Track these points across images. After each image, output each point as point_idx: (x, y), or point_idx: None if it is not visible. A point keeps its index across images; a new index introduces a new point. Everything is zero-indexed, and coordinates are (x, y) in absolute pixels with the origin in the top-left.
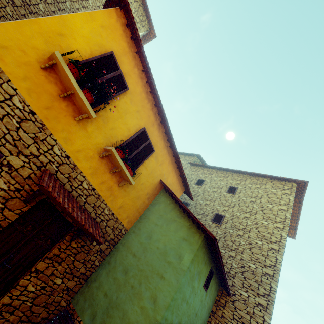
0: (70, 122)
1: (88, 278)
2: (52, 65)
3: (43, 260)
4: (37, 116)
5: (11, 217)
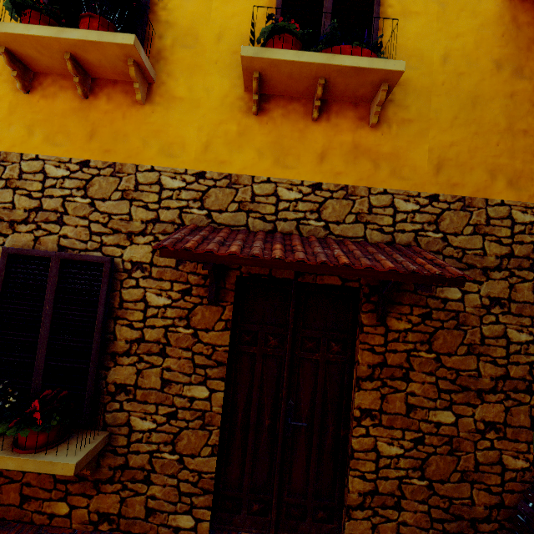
0: (140, 117)
1: (531, 381)
2: (22, 65)
3: (359, 387)
4: (93, 162)
5: (222, 341)
